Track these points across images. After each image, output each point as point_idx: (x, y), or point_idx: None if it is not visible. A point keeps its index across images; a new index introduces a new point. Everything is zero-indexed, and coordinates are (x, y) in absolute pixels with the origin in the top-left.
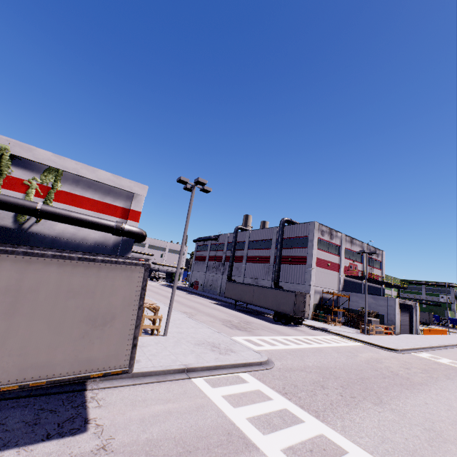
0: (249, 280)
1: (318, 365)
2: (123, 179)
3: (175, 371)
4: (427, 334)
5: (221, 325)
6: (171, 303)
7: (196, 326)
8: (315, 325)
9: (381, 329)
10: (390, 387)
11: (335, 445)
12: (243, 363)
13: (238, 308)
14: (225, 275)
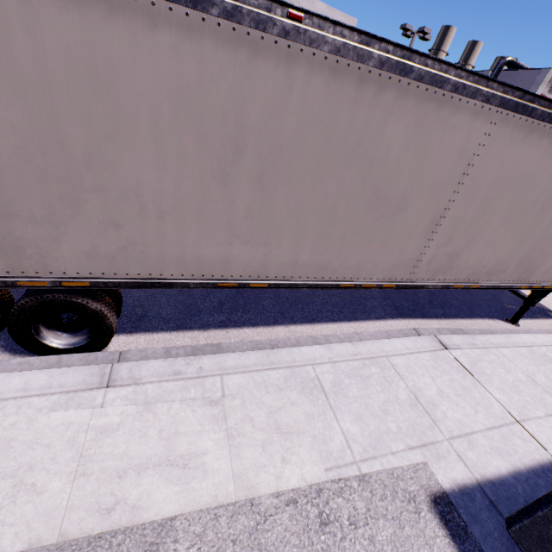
0: None
1: None
2: (335, 12)
3: None
4: None
5: None
6: None
7: None
8: None
9: None
10: None
11: None
12: None
13: None
14: None
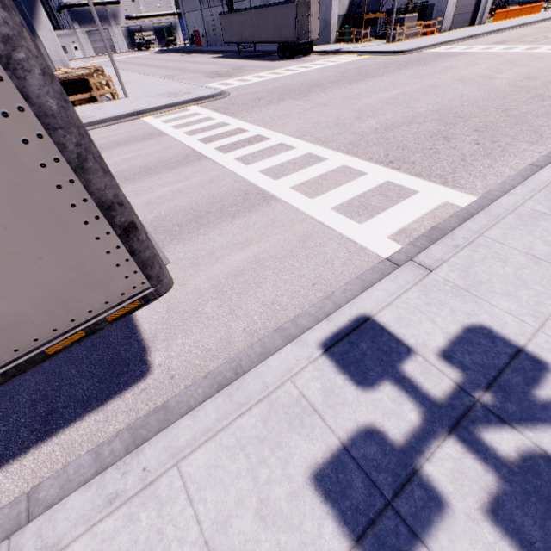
0: (257, 4)
1: (279, 86)
2: None
3: (126, 116)
4: (500, 21)
5: (202, 79)
6: (111, 59)
7: (167, 84)
8: (331, 49)
9: (417, 30)
10: (333, 86)
11: (226, 124)
12: (192, 100)
13: (245, 55)
14: (226, 7)
